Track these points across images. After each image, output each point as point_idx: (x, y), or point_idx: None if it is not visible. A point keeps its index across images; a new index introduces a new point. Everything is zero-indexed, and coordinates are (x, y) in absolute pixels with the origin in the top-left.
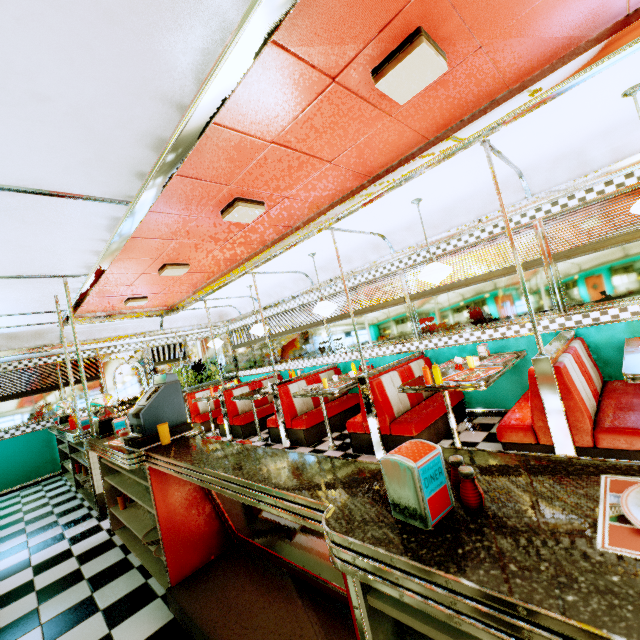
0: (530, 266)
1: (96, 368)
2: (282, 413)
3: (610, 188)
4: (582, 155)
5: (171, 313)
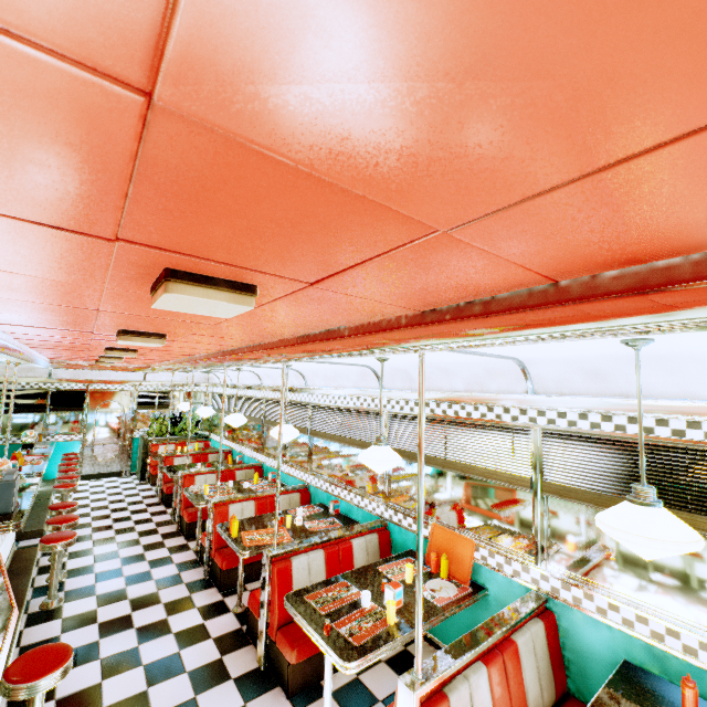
0: None
1: (83, 400)
2: (181, 500)
3: (427, 409)
4: (409, 373)
5: (148, 372)
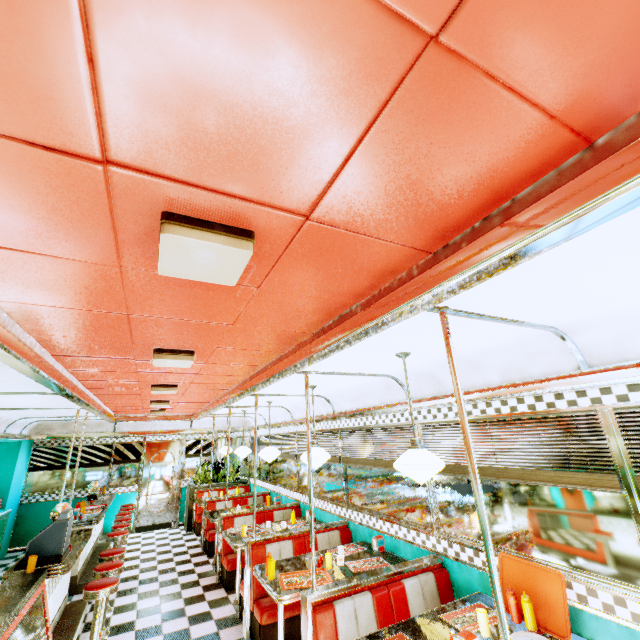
0: None
1: (140, 452)
2: (221, 545)
3: None
4: (435, 376)
5: (194, 419)
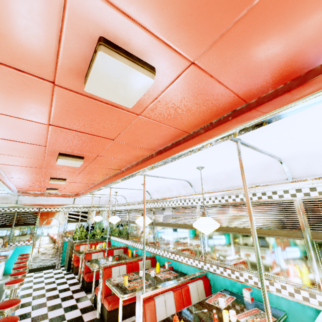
0: (291, 235)
1: (36, 218)
2: (101, 289)
3: None
4: None
5: (77, 197)
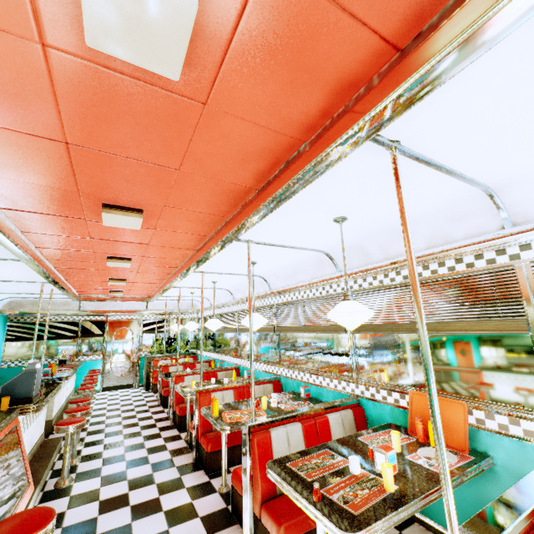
0: (338, 330)
1: (104, 328)
2: (173, 397)
3: (387, 280)
4: (364, 249)
5: (149, 301)
